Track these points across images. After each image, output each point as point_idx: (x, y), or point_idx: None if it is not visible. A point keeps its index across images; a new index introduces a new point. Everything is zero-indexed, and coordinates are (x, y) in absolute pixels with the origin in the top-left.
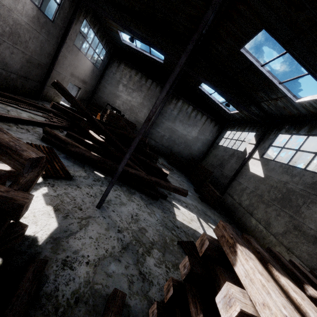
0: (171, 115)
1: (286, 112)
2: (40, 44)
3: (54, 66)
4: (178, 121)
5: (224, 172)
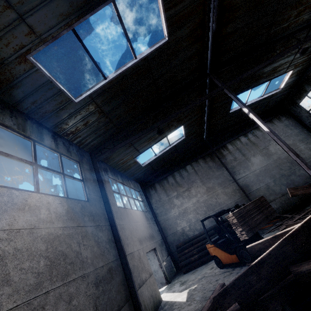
0: (240, 163)
1: None
2: (93, 239)
3: (123, 249)
4: (252, 158)
5: None
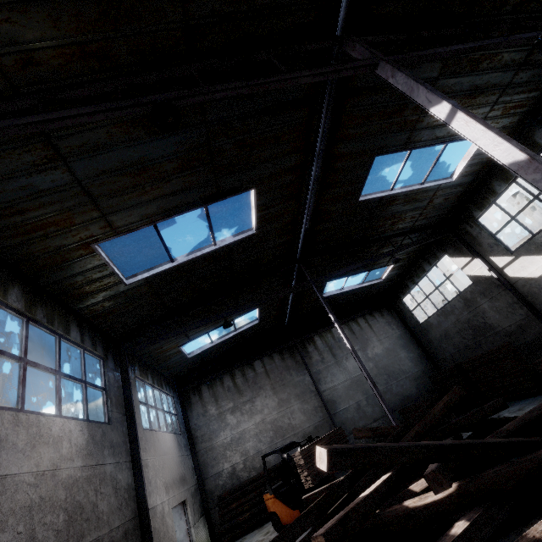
0: (329, 367)
1: (451, 201)
2: (111, 485)
3: (146, 501)
4: (344, 362)
5: (505, 328)
